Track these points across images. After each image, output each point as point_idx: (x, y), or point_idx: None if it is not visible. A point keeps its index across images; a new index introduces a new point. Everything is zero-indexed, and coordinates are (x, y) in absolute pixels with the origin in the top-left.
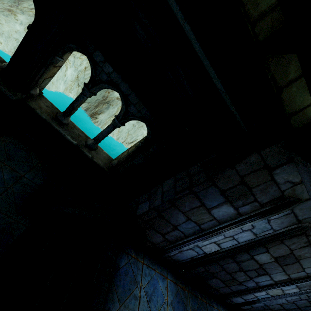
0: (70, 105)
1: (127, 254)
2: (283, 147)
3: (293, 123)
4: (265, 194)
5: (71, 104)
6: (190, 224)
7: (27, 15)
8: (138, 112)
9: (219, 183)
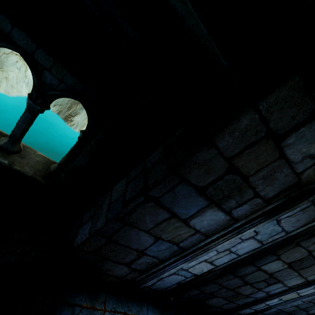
0: None
1: (71, 307)
2: (300, 89)
3: None
4: (271, 183)
5: None
6: (163, 245)
7: None
8: (60, 83)
9: (192, 177)
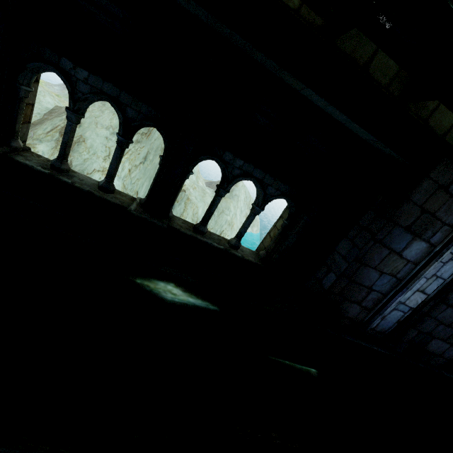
0: (206, 212)
1: None
2: (449, 164)
3: (449, 140)
4: (451, 214)
5: (208, 210)
6: (385, 279)
7: (46, 142)
8: (276, 191)
9: (401, 222)
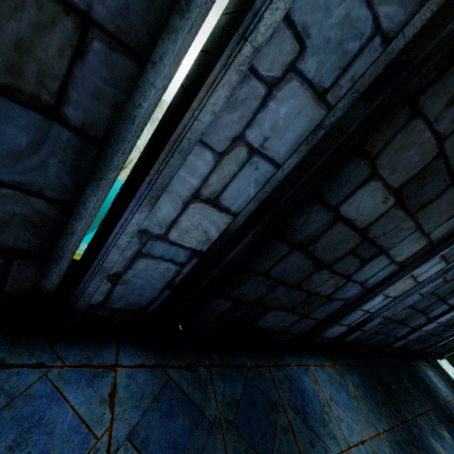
0: None
1: None
2: None
3: None
4: None
5: None
6: (7, 122)
7: None
8: None
9: None
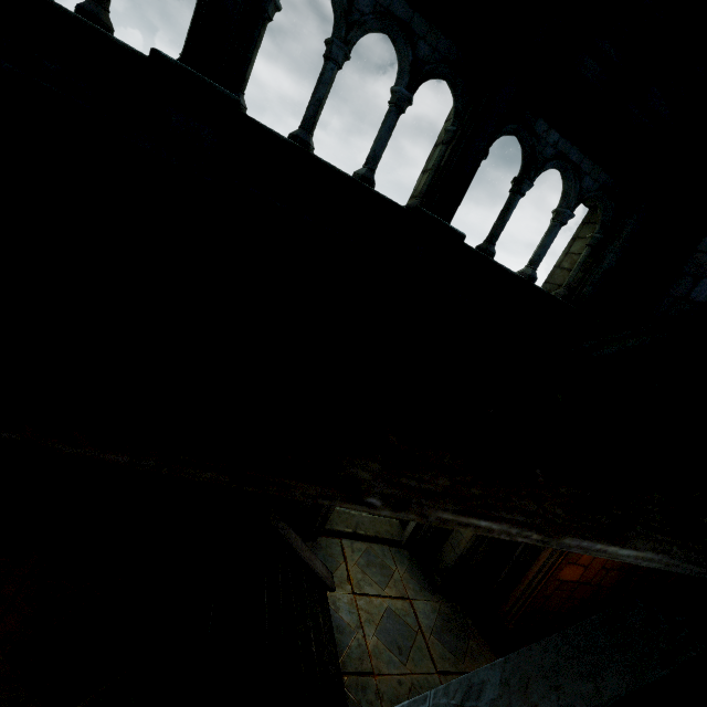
0: (498, 223)
1: None
2: None
3: None
4: None
5: (500, 220)
6: None
7: None
8: (594, 184)
9: None
